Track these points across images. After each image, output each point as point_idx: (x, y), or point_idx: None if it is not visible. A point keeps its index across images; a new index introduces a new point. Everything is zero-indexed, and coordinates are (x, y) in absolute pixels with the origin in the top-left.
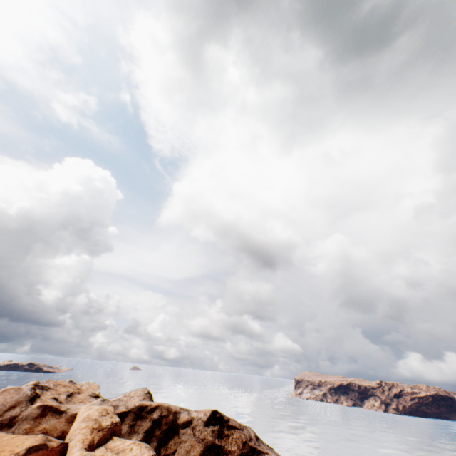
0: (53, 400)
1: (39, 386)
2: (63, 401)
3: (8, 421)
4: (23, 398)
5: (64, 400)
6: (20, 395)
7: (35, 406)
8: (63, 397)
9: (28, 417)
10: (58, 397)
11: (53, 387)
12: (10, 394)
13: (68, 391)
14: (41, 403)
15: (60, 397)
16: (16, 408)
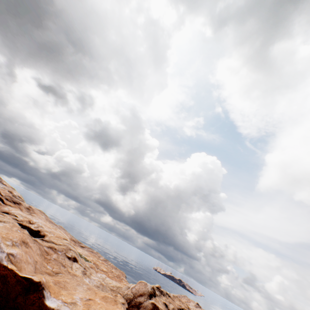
0: (163, 304)
1: (159, 289)
2: (170, 309)
3: (137, 303)
4: (146, 292)
5: (171, 309)
6: (145, 289)
7: (150, 301)
8: (171, 307)
9: (146, 308)
10: (168, 304)
11: (171, 296)
12: (141, 285)
13: (180, 305)
14: (153, 301)
15: (169, 305)
16: (142, 297)
